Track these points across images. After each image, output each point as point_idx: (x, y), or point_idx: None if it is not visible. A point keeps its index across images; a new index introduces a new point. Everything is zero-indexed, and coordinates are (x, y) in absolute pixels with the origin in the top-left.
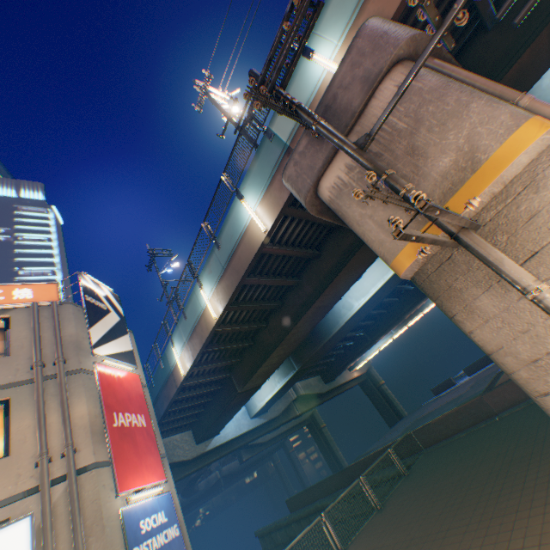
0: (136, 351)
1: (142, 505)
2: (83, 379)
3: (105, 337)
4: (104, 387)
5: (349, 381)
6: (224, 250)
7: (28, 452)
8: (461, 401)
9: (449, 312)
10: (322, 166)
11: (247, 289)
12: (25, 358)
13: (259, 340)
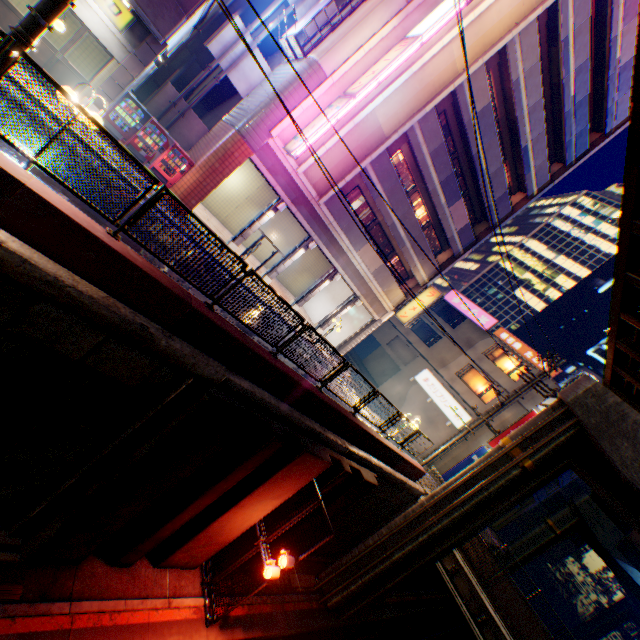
0: None
1: None
2: (518, 408)
3: None
4: (523, 418)
5: None
6: None
7: (486, 408)
8: None
9: None
10: None
11: None
12: (515, 386)
13: None
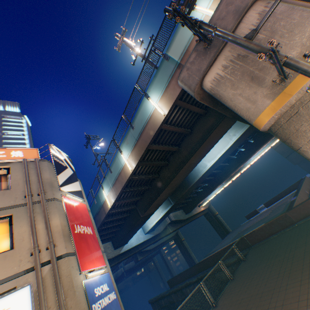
0: (83, 191)
1: (94, 279)
2: (56, 204)
3: (66, 181)
4: (68, 209)
5: (198, 213)
6: (137, 129)
7: (25, 247)
8: (266, 220)
9: (296, 146)
10: (206, 68)
11: (150, 152)
12: (20, 191)
13: (153, 185)
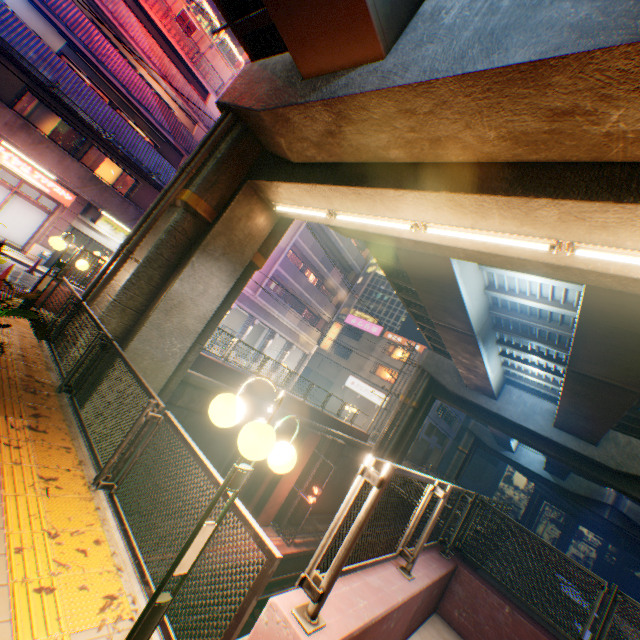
0: None
1: None
2: None
3: None
4: None
5: None
6: None
7: (395, 386)
8: None
9: None
10: None
11: None
12: (406, 366)
13: None
